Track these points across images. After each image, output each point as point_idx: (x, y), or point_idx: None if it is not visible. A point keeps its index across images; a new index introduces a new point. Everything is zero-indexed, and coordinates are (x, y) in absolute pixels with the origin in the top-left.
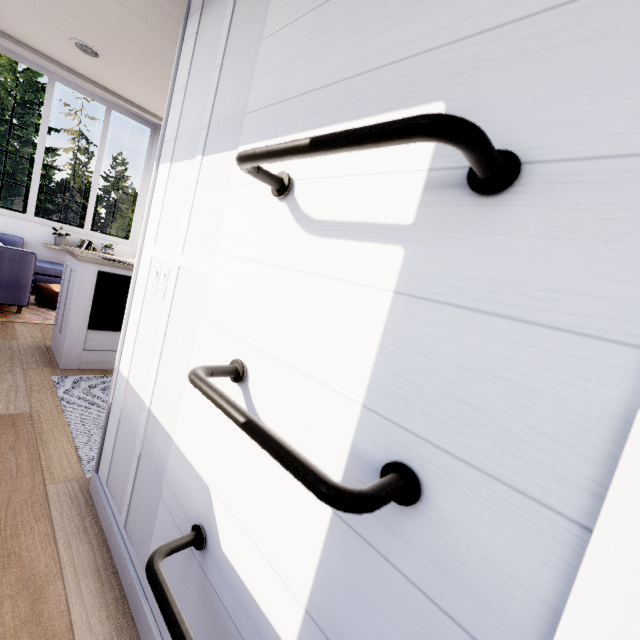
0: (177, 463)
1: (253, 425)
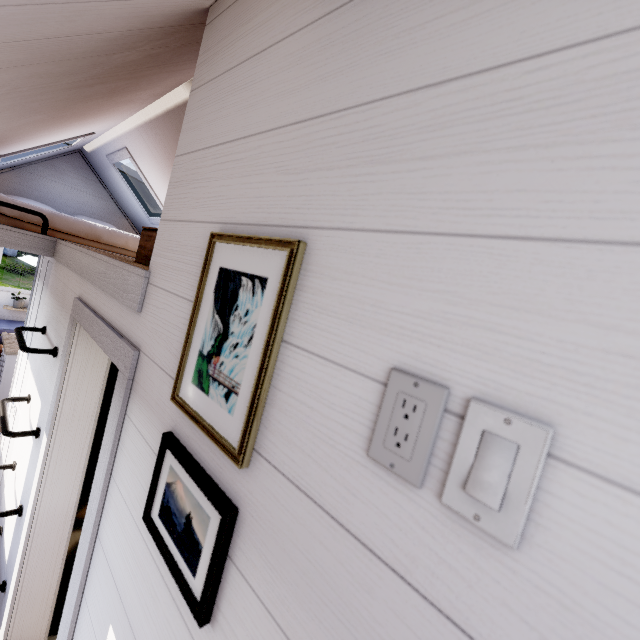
0: (3, 500)
1: None
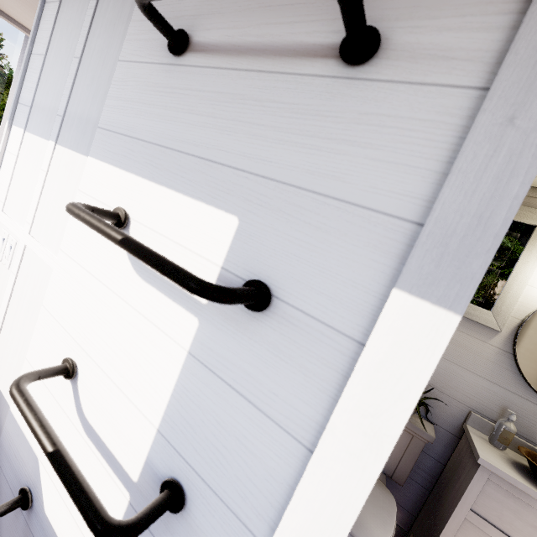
0: (11, 429)
1: (56, 457)
